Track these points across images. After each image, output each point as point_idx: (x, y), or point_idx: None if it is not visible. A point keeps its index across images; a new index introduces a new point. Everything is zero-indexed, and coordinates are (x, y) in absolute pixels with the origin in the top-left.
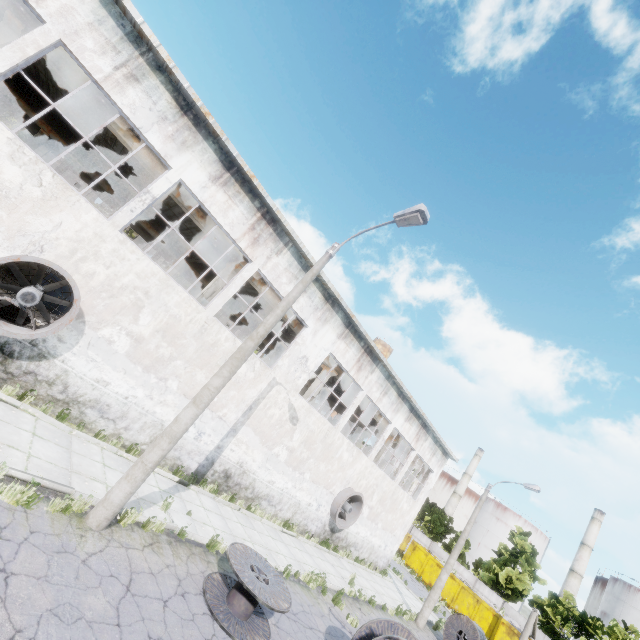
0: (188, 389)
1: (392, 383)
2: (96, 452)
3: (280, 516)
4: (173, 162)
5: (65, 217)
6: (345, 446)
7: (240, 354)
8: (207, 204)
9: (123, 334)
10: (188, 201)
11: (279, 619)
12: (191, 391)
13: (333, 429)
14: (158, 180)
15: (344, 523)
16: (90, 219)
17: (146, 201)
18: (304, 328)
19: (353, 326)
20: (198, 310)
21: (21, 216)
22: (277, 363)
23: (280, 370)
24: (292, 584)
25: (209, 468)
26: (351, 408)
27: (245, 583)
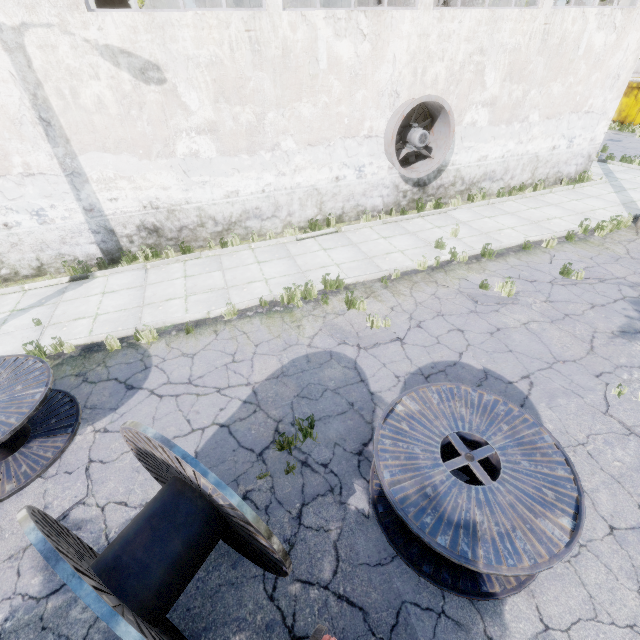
0: None
1: None
2: None
3: (298, 222)
4: None
5: None
6: (326, 31)
7: None
8: None
9: None
10: None
11: (127, 412)
12: None
13: (259, 18)
14: None
15: (429, 164)
16: None
17: None
18: None
19: None
20: None
21: None
22: None
23: None
24: (242, 323)
25: (116, 239)
26: None
27: None
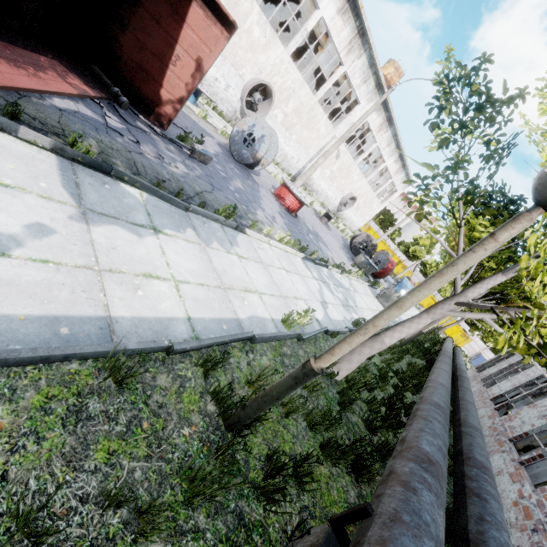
0: (299, 139)
1: (395, 139)
2: (271, 166)
3: (319, 200)
4: (321, 4)
5: (271, 53)
6: (357, 173)
7: (343, 139)
8: (331, 30)
9: (281, 113)
10: (309, 5)
11: (331, 228)
12: (300, 140)
13: (354, 163)
14: (312, 20)
15: (344, 208)
16: (280, 52)
17: (304, 35)
18: (358, 105)
19: (386, 103)
20: (312, 98)
21: (256, 56)
22: (338, 126)
23: (339, 131)
24: (329, 222)
25: (298, 176)
26: (367, 153)
27: (330, 214)
